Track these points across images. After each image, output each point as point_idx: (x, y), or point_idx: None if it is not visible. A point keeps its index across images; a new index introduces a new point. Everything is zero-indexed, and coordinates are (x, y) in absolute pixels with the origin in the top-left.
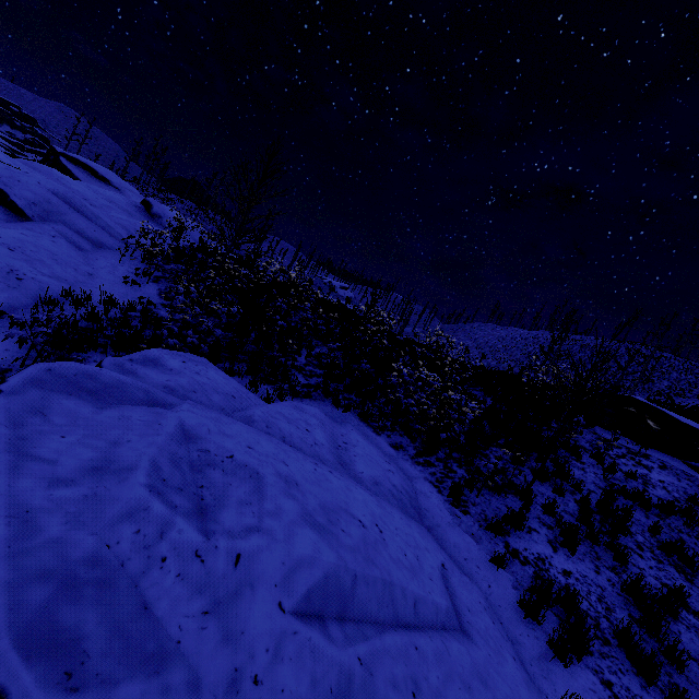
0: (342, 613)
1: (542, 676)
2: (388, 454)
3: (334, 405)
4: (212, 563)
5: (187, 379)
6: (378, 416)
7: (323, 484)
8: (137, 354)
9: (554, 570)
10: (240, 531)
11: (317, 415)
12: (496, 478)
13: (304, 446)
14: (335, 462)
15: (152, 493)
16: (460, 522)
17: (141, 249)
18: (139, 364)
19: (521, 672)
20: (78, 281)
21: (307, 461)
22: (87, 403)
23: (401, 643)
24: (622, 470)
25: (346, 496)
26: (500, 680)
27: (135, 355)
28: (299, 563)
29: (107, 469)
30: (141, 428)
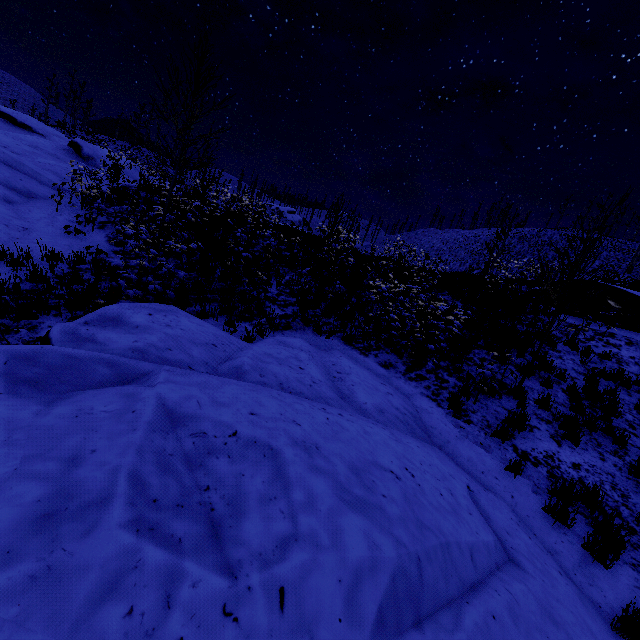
0: (417, 614)
1: (588, 584)
2: (380, 375)
3: (316, 333)
4: (249, 617)
5: (157, 335)
6: (361, 337)
7: (341, 436)
8: (92, 314)
9: (564, 466)
10: (274, 548)
11: (303, 347)
12: (493, 384)
13: (303, 388)
14: (338, 398)
15: (140, 533)
16: (466, 434)
17: (77, 194)
18: (96, 326)
19: (571, 586)
20: (12, 238)
21: (315, 410)
22: (28, 400)
23: (480, 620)
24: (594, 352)
25: (367, 442)
26: (562, 608)
27: (91, 316)
28: (358, 572)
29: (64, 512)
30: (108, 425)
